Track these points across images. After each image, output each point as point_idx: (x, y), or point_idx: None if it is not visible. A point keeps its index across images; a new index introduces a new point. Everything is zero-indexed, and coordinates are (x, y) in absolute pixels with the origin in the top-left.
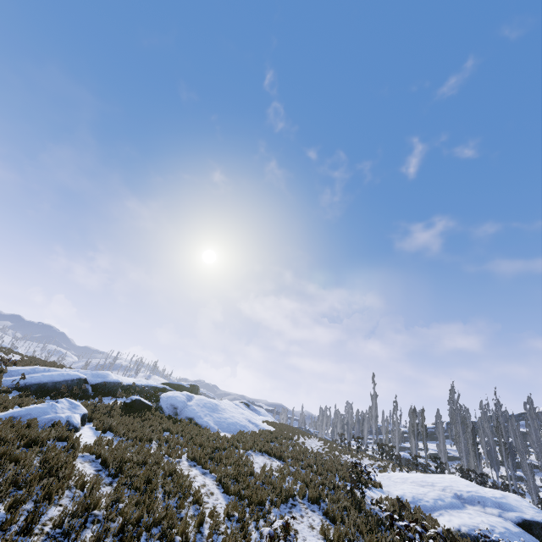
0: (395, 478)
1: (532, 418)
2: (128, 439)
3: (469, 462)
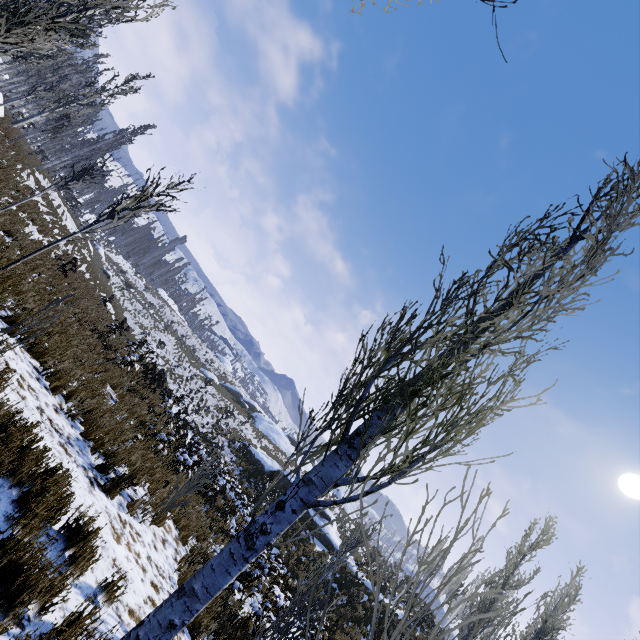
0: None
1: None
2: (214, 386)
3: None
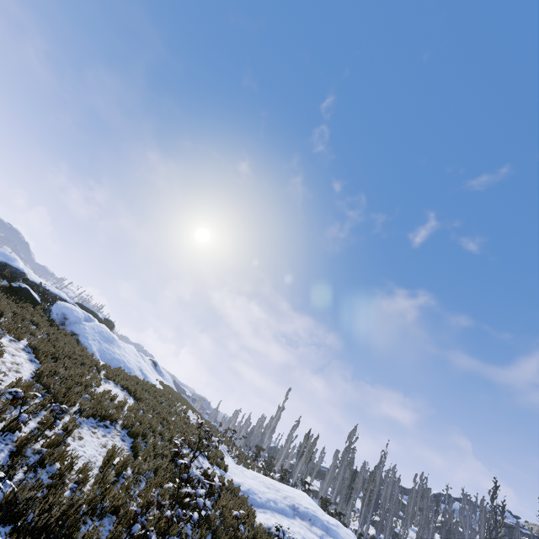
0: (249, 473)
1: (416, 491)
2: None
3: (342, 508)
